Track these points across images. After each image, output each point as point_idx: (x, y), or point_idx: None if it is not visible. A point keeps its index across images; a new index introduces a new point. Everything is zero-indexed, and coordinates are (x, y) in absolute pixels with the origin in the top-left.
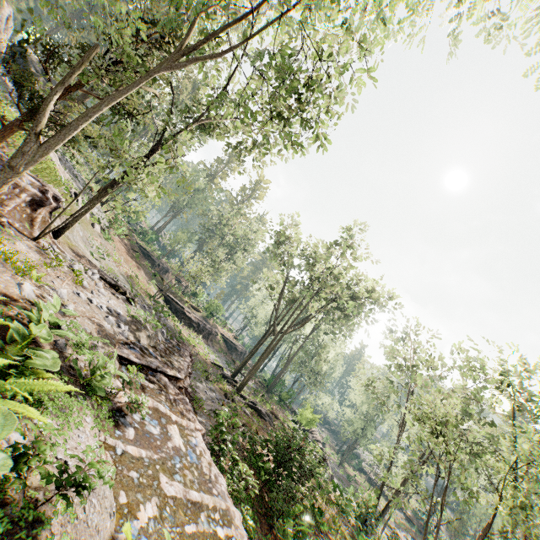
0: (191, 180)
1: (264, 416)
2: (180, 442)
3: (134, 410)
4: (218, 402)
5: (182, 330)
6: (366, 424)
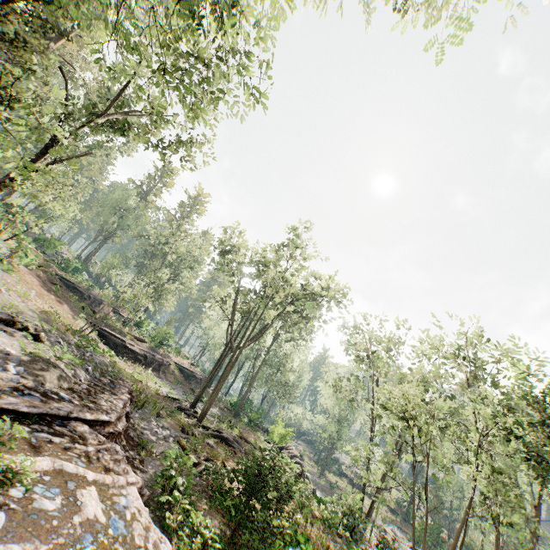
0: (120, 200)
1: (232, 443)
2: (98, 510)
3: (14, 482)
4: (173, 440)
5: (124, 365)
6: (340, 426)
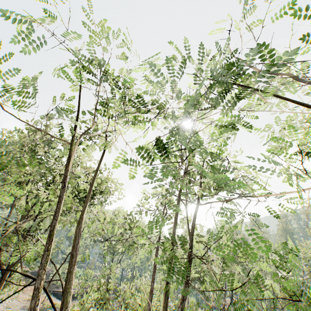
0: None
1: None
2: None
3: None
4: None
5: None
6: None
